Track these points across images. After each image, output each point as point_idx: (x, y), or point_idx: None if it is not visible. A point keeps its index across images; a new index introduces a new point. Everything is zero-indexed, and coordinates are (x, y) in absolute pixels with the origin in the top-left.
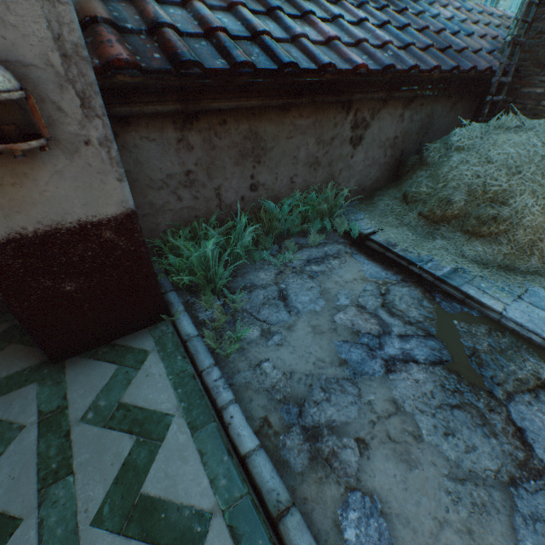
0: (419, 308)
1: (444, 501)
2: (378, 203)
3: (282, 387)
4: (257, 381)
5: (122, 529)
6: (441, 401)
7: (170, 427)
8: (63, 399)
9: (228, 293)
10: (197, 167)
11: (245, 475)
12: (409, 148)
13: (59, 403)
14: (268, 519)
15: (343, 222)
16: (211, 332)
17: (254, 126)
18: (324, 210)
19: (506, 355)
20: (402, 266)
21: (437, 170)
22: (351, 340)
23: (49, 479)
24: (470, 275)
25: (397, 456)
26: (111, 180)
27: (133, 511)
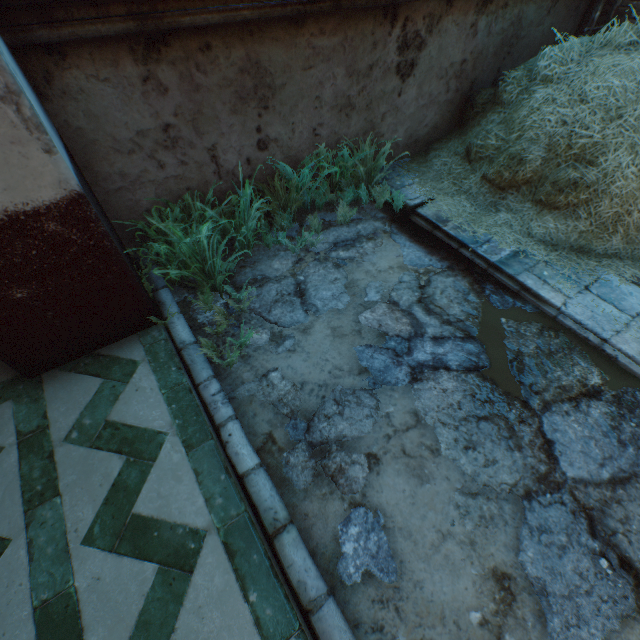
0: (463, 304)
1: (452, 515)
2: (434, 161)
3: (290, 401)
4: (263, 394)
5: (114, 547)
6: (468, 413)
7: (163, 446)
8: (43, 418)
9: (231, 290)
10: (177, 119)
11: (243, 494)
12: (482, 78)
13: (39, 422)
14: (266, 534)
15: (384, 191)
16: (212, 337)
17: (253, 52)
18: (361, 174)
19: (554, 359)
20: (451, 249)
21: (513, 113)
22: (376, 344)
23: (35, 501)
24: (533, 260)
25: (409, 471)
26: (36, 153)
27: (125, 530)
